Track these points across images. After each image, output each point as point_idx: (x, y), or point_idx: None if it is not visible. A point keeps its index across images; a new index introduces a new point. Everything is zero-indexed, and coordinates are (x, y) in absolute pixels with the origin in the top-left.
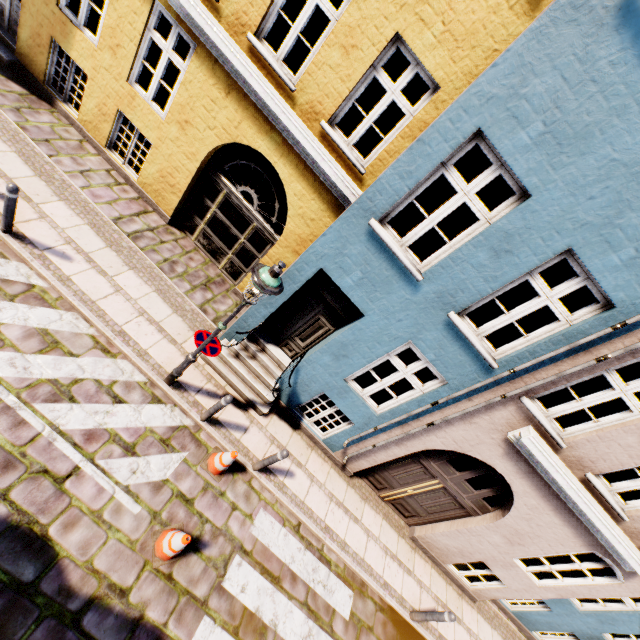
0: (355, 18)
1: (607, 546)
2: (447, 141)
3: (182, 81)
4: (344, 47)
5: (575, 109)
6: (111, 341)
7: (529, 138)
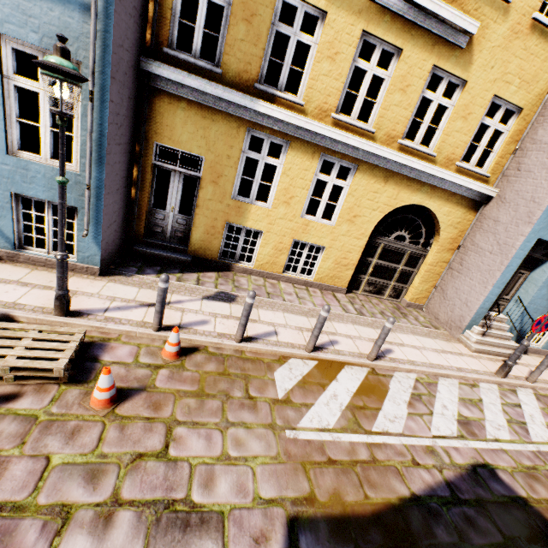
0: (467, 99)
1: None
2: None
3: (348, 193)
4: (463, 117)
5: None
6: (465, 378)
7: None
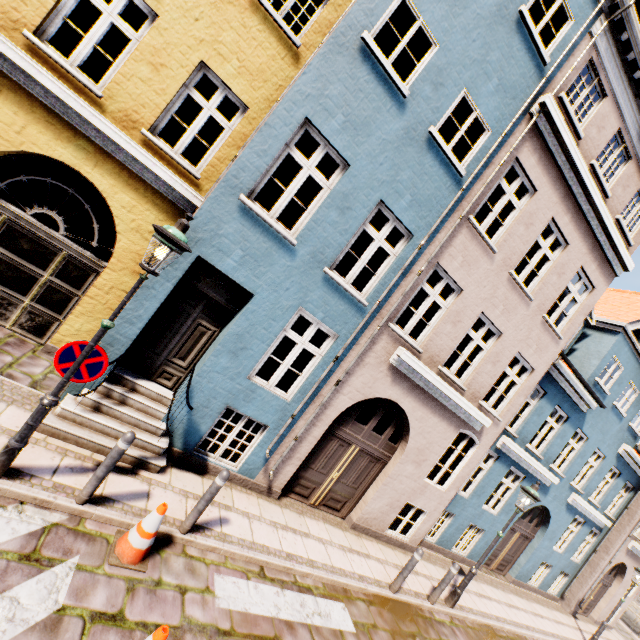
0: (159, 42)
1: (465, 418)
2: (287, 125)
3: None
4: (153, 64)
5: (357, 107)
6: None
7: (338, 125)
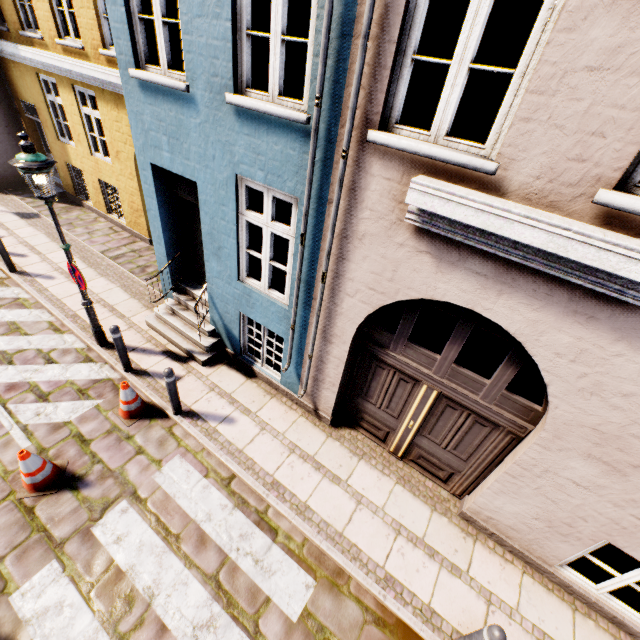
0: None
1: None
2: None
3: (103, 125)
4: None
5: None
6: (63, 323)
7: None
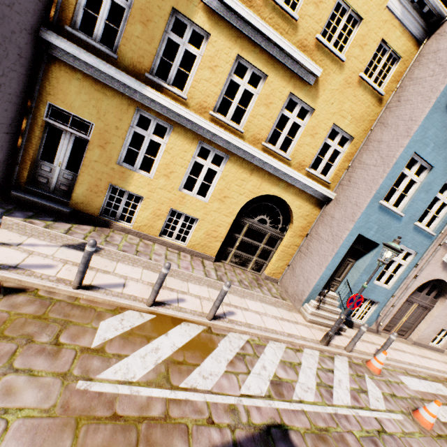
0: (314, 123)
1: None
2: (404, 160)
3: (220, 177)
4: (311, 135)
5: (441, 136)
6: (293, 343)
7: (430, 149)
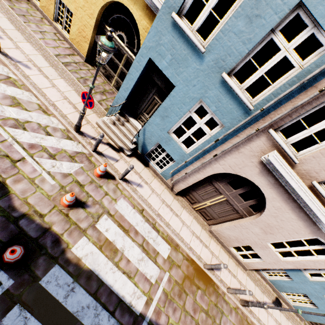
0: None
1: None
2: None
3: None
4: None
5: None
6: (48, 108)
7: None
